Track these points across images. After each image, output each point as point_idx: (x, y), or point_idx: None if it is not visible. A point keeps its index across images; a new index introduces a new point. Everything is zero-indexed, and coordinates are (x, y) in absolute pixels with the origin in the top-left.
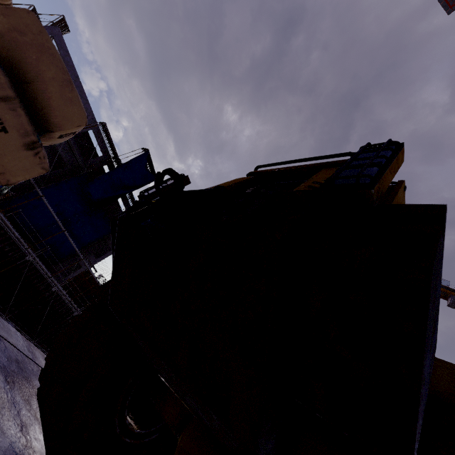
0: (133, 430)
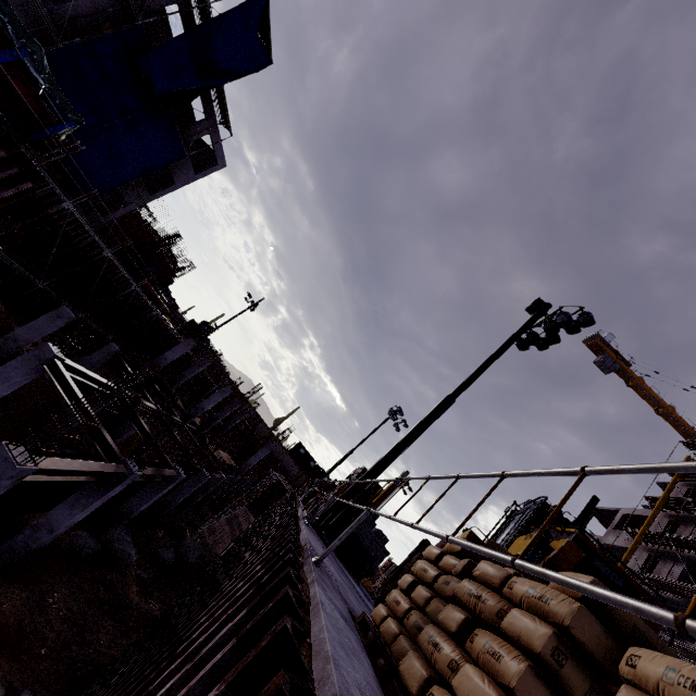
0: None
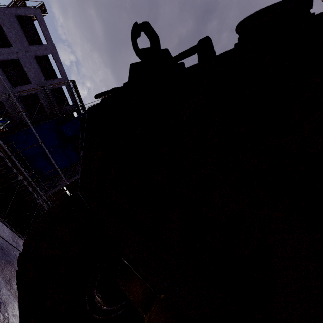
0: (101, 307)
